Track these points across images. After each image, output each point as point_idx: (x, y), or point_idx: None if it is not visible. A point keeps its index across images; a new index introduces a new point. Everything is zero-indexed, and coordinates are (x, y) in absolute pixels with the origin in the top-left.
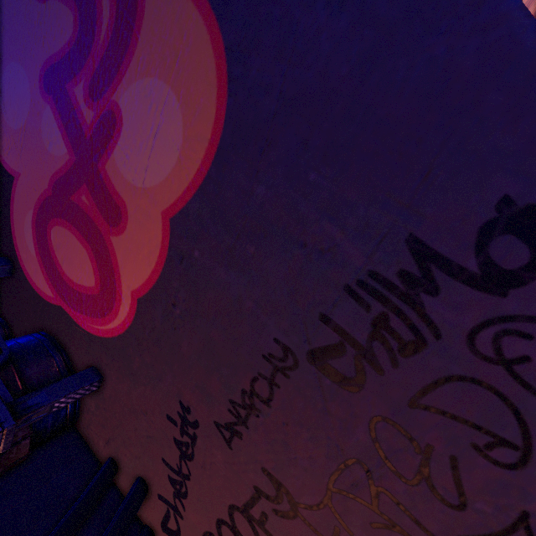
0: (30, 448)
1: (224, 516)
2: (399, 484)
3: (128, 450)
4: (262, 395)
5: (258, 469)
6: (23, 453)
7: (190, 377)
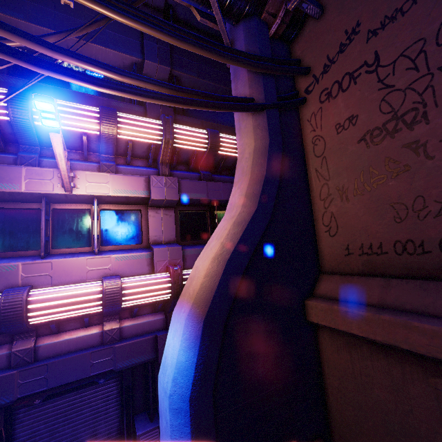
0: (282, 33)
1: (339, 79)
2: (434, 47)
3: (311, 54)
4: (404, 10)
5: (373, 52)
6: (280, 32)
7: (373, 5)
